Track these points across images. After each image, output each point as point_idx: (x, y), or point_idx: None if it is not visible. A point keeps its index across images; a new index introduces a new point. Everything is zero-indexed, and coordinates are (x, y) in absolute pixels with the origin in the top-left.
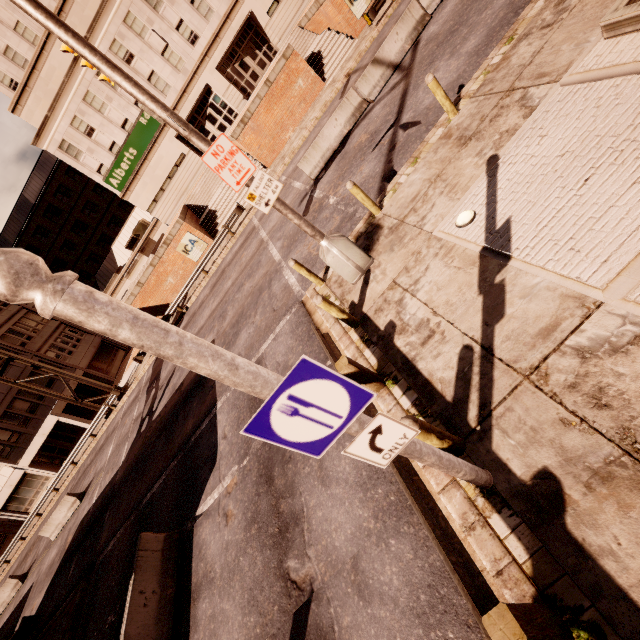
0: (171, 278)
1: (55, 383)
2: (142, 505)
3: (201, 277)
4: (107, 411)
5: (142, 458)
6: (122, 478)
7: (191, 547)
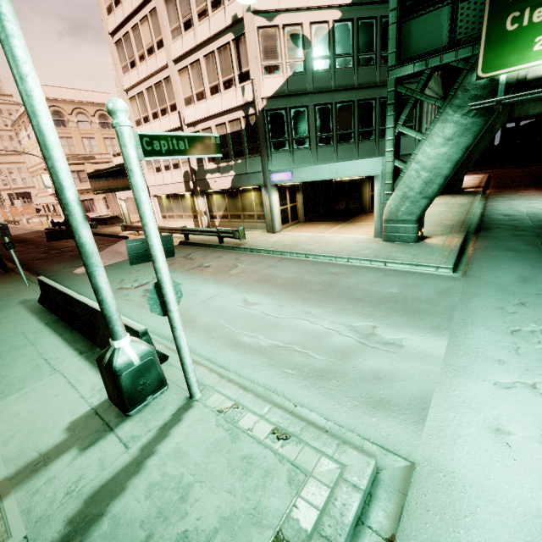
0: None
1: None
2: None
3: None
4: None
5: None
6: None
7: None
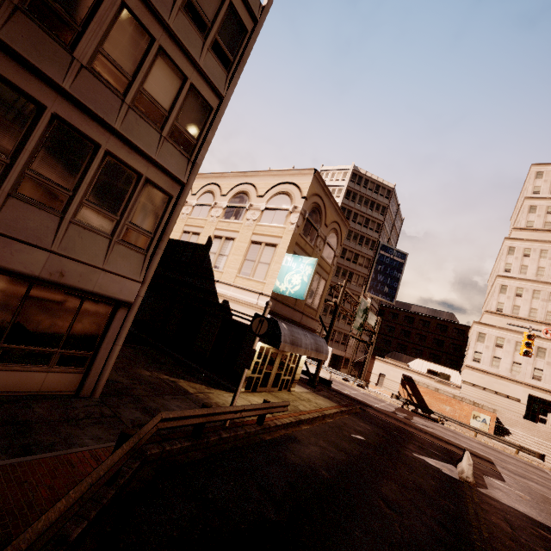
0: (449, 408)
1: (337, 343)
2: (415, 433)
3: (464, 430)
4: (346, 379)
5: (405, 422)
6: (381, 410)
7: (482, 477)
